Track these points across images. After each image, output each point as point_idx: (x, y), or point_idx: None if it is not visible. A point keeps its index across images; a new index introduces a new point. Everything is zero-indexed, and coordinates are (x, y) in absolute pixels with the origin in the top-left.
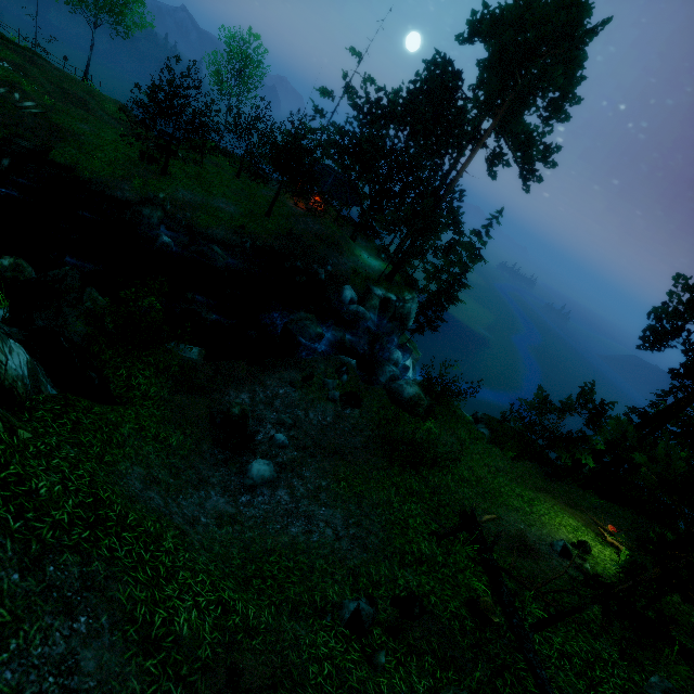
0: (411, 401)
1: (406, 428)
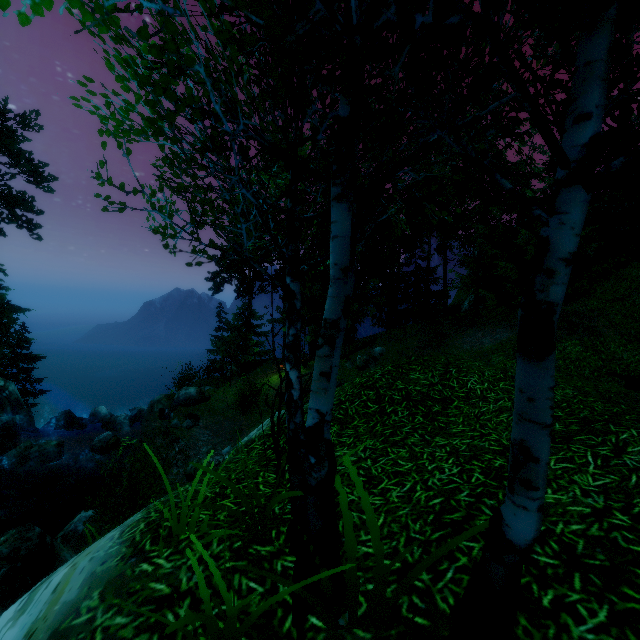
0: (200, 394)
1: (216, 407)
